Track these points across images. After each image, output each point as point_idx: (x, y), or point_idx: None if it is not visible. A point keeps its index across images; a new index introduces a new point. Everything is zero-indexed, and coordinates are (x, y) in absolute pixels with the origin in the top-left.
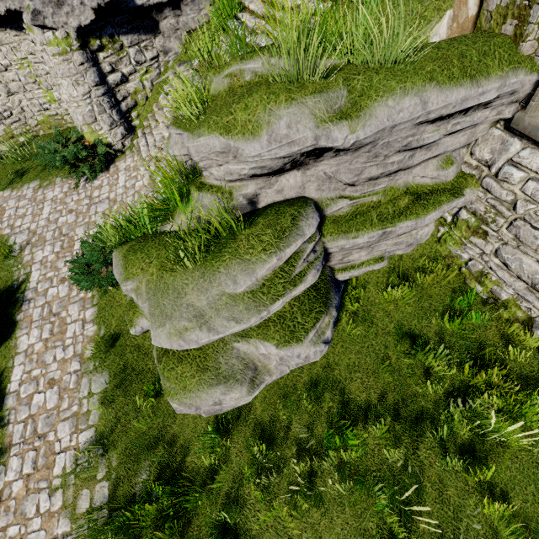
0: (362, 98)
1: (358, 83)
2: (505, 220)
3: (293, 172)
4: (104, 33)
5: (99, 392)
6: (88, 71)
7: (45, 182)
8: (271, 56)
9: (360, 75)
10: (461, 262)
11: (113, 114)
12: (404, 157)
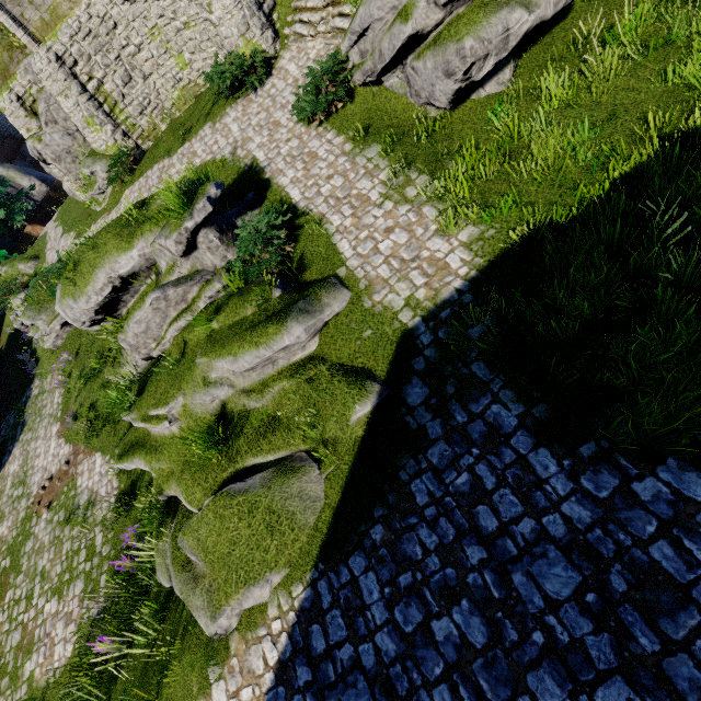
0: None
1: None
2: None
3: None
4: None
5: (377, 154)
6: None
7: (216, 119)
8: None
9: None
10: None
11: (261, 17)
12: None
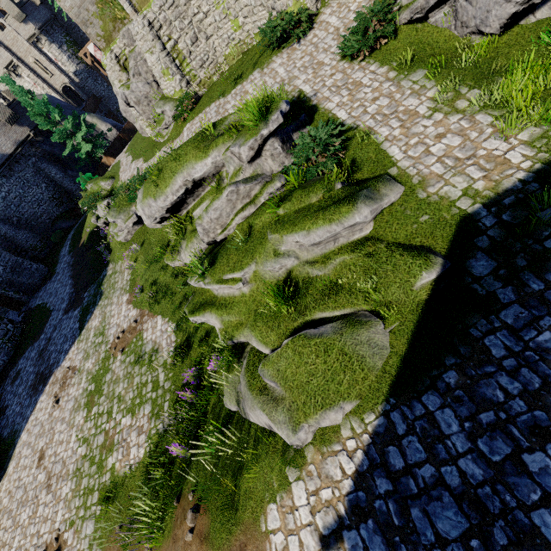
0: None
1: None
2: None
3: None
4: None
5: (422, 77)
6: None
7: (264, 66)
8: None
9: None
10: None
11: None
12: None
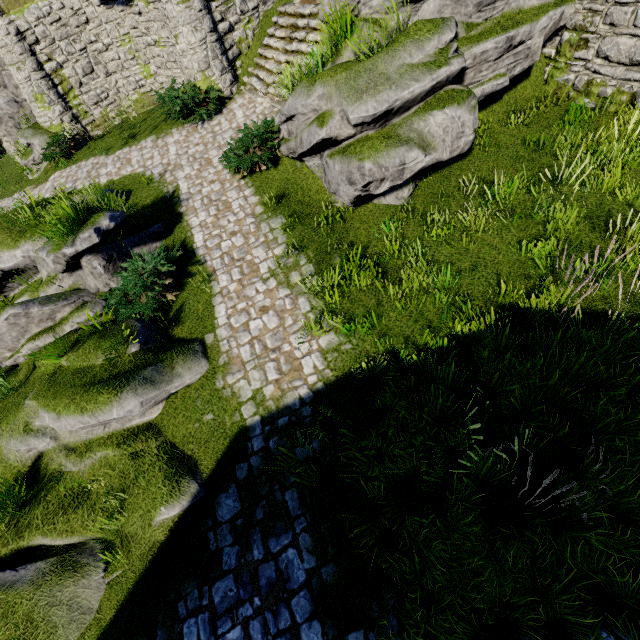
0: None
1: None
2: (600, 16)
3: None
4: None
5: (280, 226)
6: (204, 18)
7: (161, 134)
8: None
9: None
10: (569, 87)
11: (223, 61)
12: None
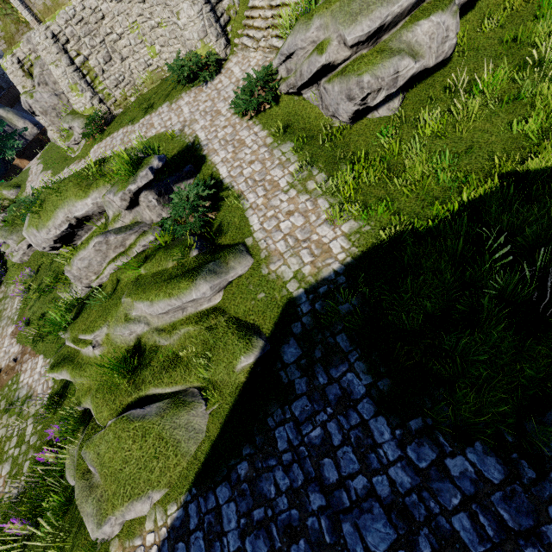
0: None
1: None
2: None
3: None
4: None
5: (290, 149)
6: None
7: (173, 100)
8: None
9: None
10: None
11: (217, 28)
12: None
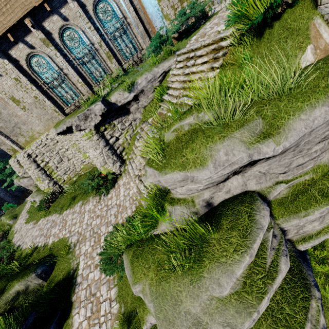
0: (276, 120)
1: (267, 111)
2: None
3: (234, 176)
4: (106, 122)
5: None
6: (100, 141)
7: (84, 201)
8: (197, 112)
9: (266, 106)
10: None
11: (113, 157)
12: (324, 144)
